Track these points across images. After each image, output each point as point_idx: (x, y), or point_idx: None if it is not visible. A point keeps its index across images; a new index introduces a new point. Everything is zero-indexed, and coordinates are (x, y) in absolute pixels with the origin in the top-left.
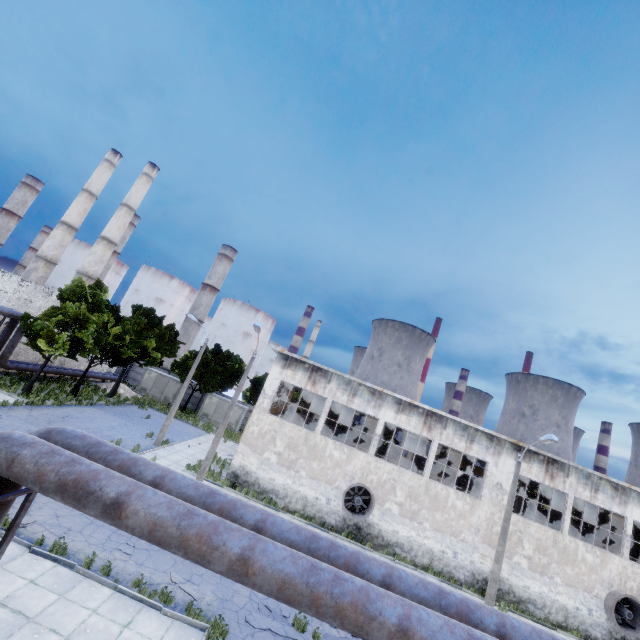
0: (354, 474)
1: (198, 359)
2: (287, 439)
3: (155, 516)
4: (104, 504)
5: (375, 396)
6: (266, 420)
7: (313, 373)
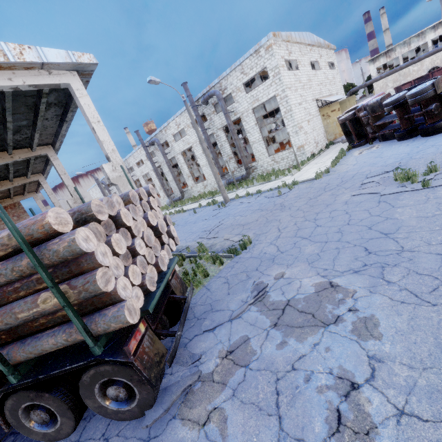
0: (427, 68)
1: None
2: (392, 81)
3: (369, 82)
4: (364, 85)
5: (420, 36)
6: (379, 83)
7: (386, 54)
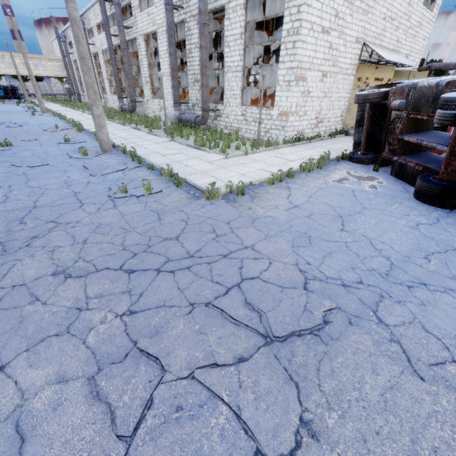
0: None
1: (424, 64)
2: None
3: None
4: (453, 65)
5: None
6: None
7: None
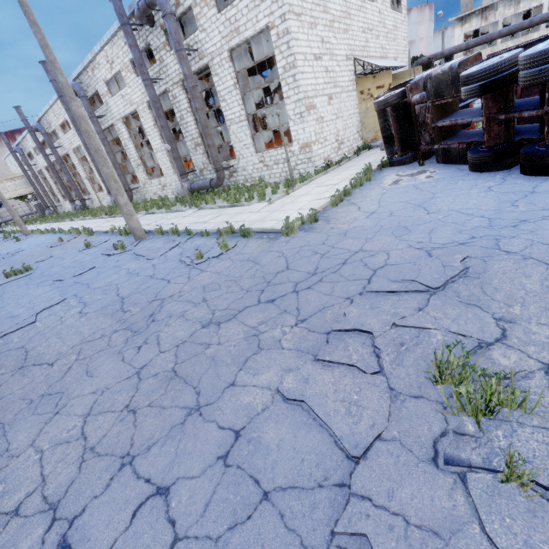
0: None
1: (409, 63)
2: None
3: (449, 50)
4: (440, 55)
5: None
6: None
7: (483, 14)
